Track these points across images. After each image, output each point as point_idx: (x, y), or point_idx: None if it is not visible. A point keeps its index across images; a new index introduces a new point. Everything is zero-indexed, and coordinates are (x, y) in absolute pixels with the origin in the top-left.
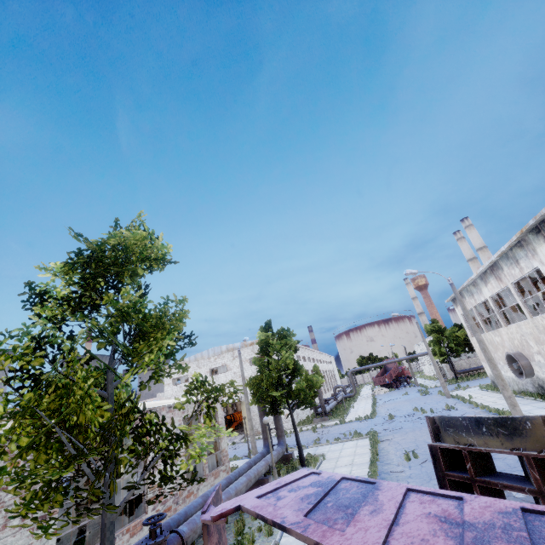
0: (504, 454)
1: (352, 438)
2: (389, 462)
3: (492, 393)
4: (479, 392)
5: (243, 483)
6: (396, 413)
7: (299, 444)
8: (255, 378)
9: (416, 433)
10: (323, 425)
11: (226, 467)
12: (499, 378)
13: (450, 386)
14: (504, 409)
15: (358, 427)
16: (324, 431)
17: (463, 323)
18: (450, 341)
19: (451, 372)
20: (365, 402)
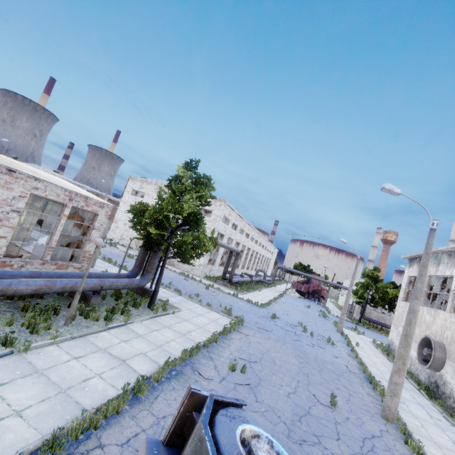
0: (336, 445)
1: (221, 312)
2: (214, 358)
3: (380, 354)
4: (369, 344)
5: (33, 285)
6: (283, 316)
7: (156, 287)
8: (145, 205)
9: (276, 346)
10: (219, 288)
11: (82, 266)
12: (401, 360)
13: (349, 323)
14: (380, 378)
15: (240, 307)
16: (213, 292)
17: (403, 284)
18: (378, 292)
19: (359, 314)
20: (273, 293)
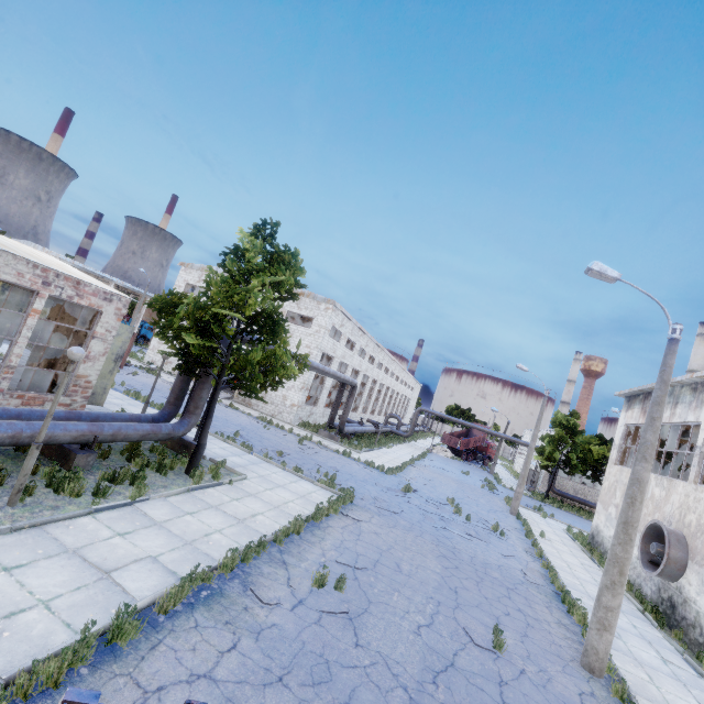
0: None
1: (318, 481)
2: (289, 563)
3: (578, 550)
4: (562, 534)
5: None
6: (423, 488)
7: (201, 439)
8: (180, 297)
9: (405, 538)
10: (320, 442)
11: (72, 401)
12: (617, 566)
13: (530, 500)
14: (579, 593)
15: (352, 473)
16: (310, 449)
17: (617, 437)
18: (576, 450)
19: (546, 485)
20: (411, 451)
